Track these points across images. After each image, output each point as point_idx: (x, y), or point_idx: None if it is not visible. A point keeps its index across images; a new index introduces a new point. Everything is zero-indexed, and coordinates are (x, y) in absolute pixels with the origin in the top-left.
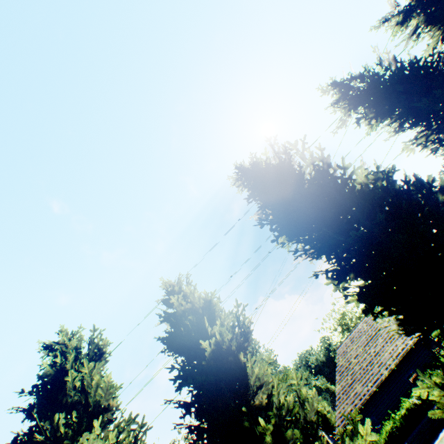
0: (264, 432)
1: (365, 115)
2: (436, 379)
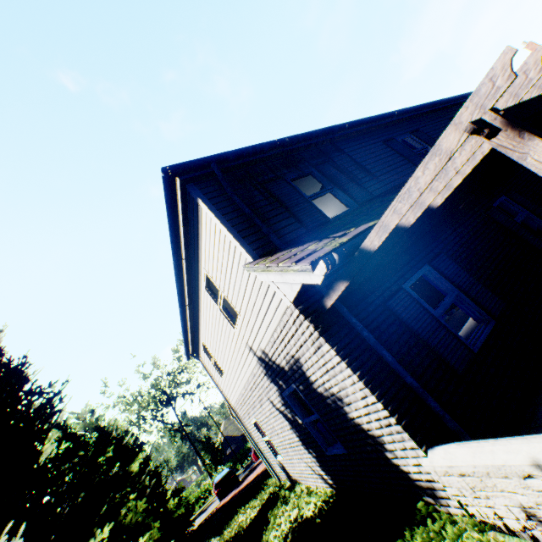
0: (116, 517)
1: None
2: None
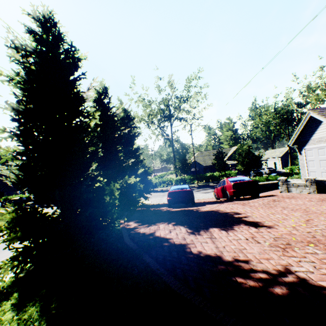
0: None
1: (98, 110)
2: (2, 209)
